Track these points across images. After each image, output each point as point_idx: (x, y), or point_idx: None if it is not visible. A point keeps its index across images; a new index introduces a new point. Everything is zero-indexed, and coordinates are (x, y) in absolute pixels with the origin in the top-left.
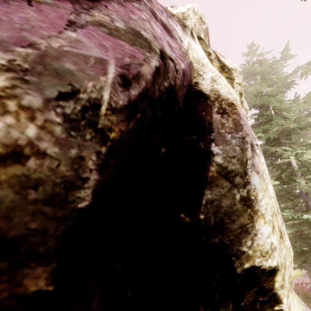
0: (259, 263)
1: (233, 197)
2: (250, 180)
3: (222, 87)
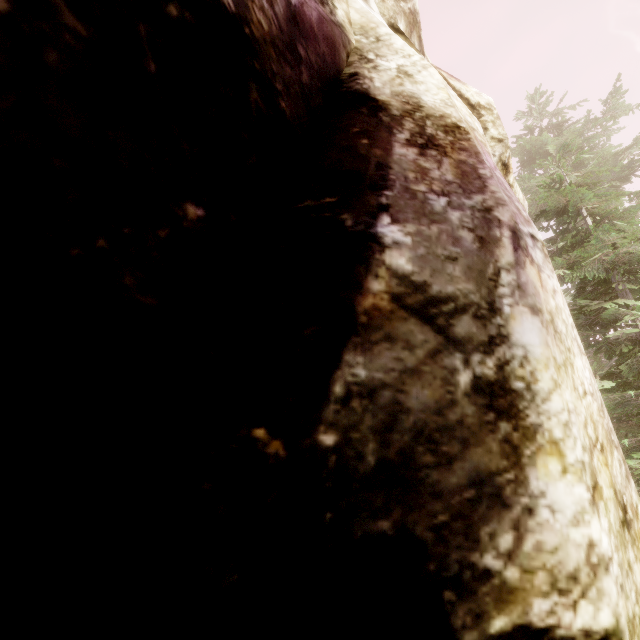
0: (545, 617)
1: (449, 379)
2: (511, 331)
3: (430, 89)
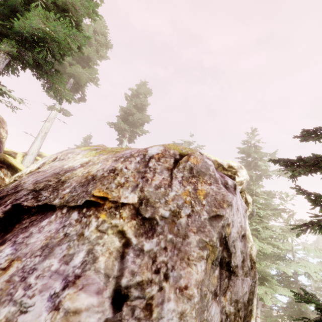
0: None
1: (248, 310)
2: (253, 301)
3: (253, 252)
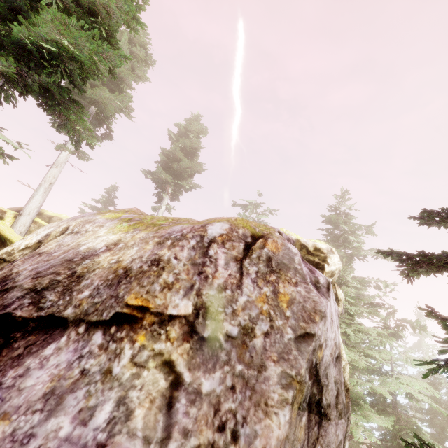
0: None
1: None
2: (345, 446)
3: (346, 374)
